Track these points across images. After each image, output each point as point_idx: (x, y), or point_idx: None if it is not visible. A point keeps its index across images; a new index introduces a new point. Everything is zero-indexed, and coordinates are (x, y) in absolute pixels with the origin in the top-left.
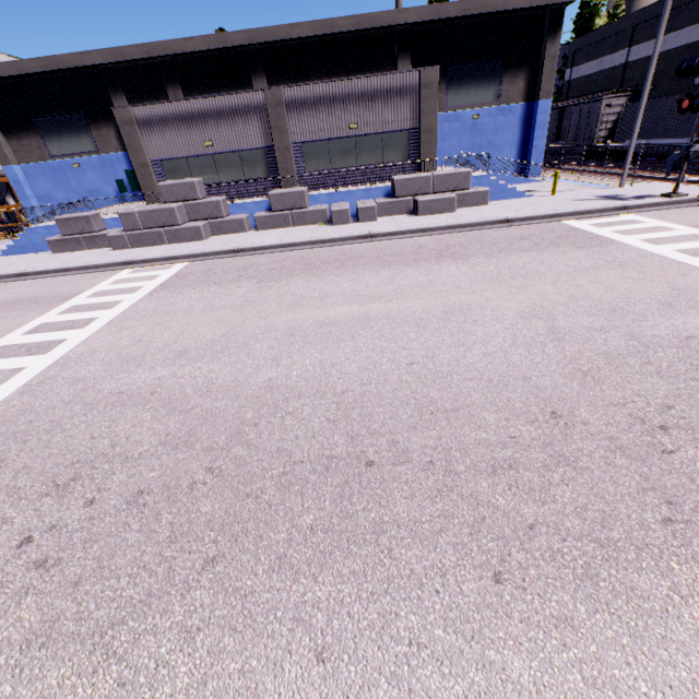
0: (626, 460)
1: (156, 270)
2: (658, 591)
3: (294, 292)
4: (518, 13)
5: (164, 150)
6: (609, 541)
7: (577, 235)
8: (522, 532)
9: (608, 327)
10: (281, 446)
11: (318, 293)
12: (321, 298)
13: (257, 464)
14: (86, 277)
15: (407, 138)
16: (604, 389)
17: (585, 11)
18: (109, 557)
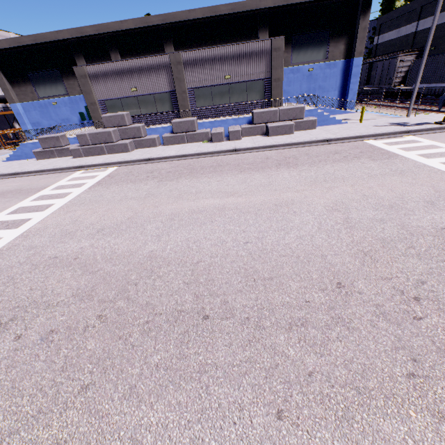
0: (386, 323)
1: (97, 172)
2: (397, 435)
3: (180, 188)
4: None
5: (106, 93)
6: (366, 389)
7: (373, 150)
8: (303, 378)
9: (386, 219)
10: (149, 301)
11: (195, 189)
12: (196, 193)
13: (130, 314)
14: (54, 176)
15: (263, 84)
16: (377, 266)
17: None
18: (20, 380)
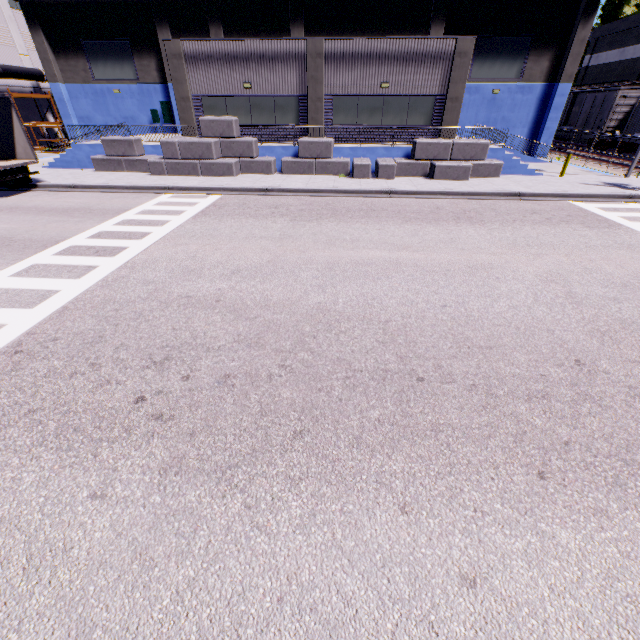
0: None
1: (194, 198)
2: None
3: (326, 233)
4: None
5: (205, 86)
6: (634, 462)
7: (586, 216)
8: (559, 446)
9: (622, 298)
10: (340, 356)
11: (349, 236)
12: (352, 241)
13: (322, 367)
14: (131, 196)
15: (433, 103)
16: (621, 348)
17: None
18: (213, 420)
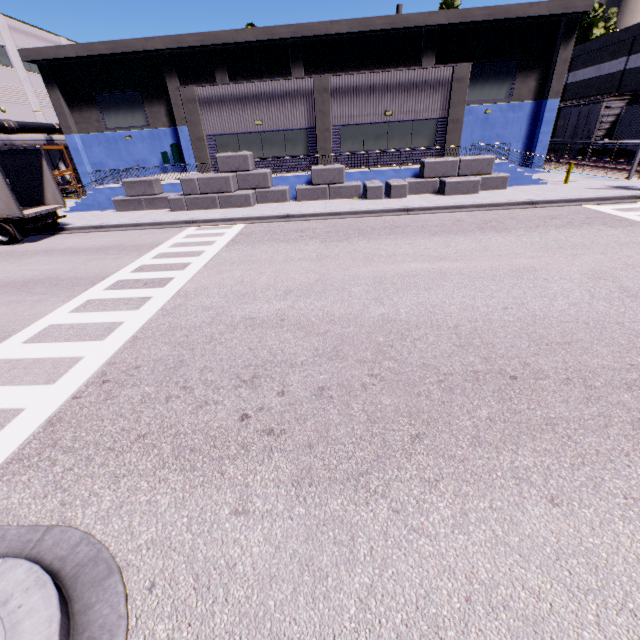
0: None
1: (219, 229)
2: None
3: (360, 250)
4: (535, 20)
5: (219, 126)
6: None
7: (604, 217)
8: None
9: None
10: (424, 362)
11: (384, 252)
12: (390, 256)
13: (411, 374)
14: (158, 232)
15: (435, 126)
16: None
17: (585, 22)
18: (325, 430)
